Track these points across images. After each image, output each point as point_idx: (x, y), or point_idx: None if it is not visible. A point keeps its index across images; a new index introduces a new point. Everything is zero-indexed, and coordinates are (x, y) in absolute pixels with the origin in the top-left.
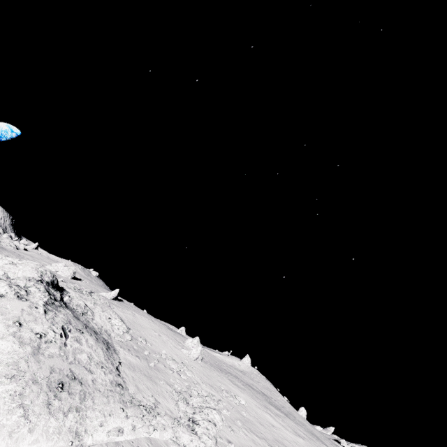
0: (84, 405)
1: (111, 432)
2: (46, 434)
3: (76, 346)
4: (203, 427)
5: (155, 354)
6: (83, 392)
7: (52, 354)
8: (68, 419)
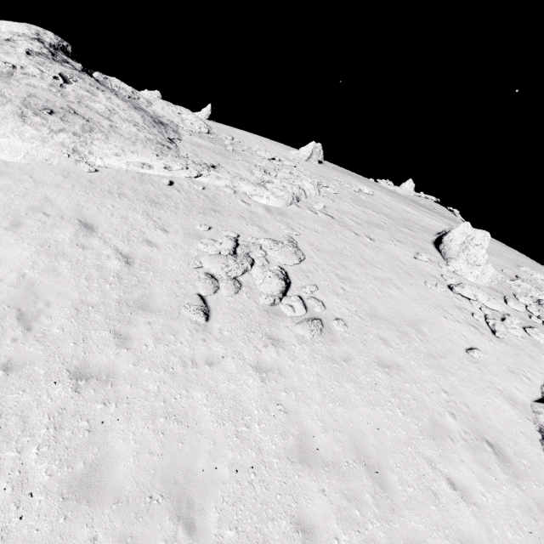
0: (89, 135)
1: (131, 163)
2: (19, 135)
3: (84, 94)
4: (278, 185)
5: (241, 145)
6: (89, 127)
7: (35, 86)
8: (58, 136)
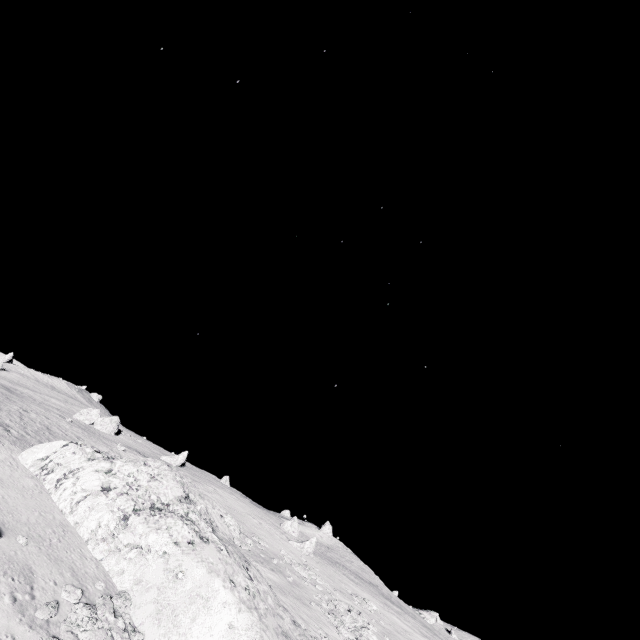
0: None
1: None
2: None
3: (261, 588)
4: None
5: (281, 560)
6: None
7: (264, 611)
8: None
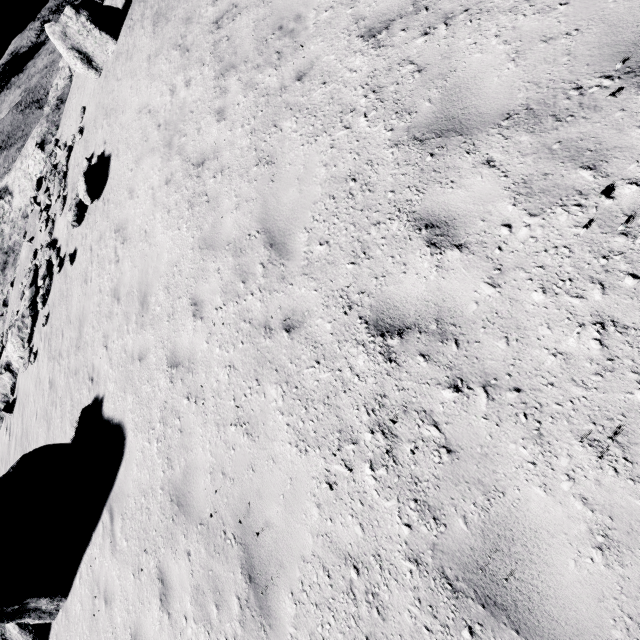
0: None
1: None
2: None
3: None
4: None
5: None
6: None
7: None
8: None
